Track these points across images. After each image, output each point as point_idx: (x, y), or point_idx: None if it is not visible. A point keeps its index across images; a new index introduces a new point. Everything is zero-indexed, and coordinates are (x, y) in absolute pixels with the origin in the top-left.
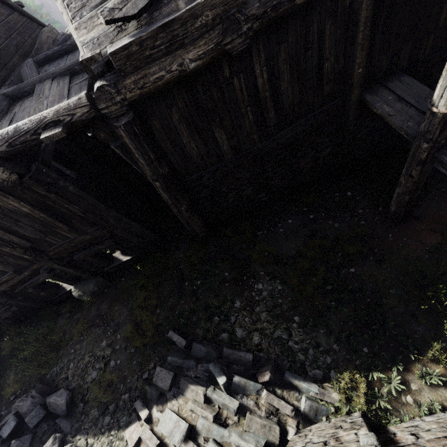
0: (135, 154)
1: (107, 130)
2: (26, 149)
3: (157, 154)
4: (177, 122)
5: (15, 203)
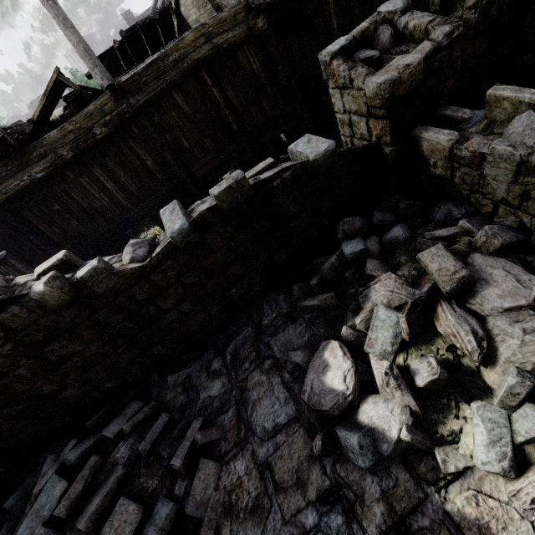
0: (333, 20)
1: (316, 5)
2: (278, 5)
3: (343, 23)
4: (354, 2)
5: (251, 59)
